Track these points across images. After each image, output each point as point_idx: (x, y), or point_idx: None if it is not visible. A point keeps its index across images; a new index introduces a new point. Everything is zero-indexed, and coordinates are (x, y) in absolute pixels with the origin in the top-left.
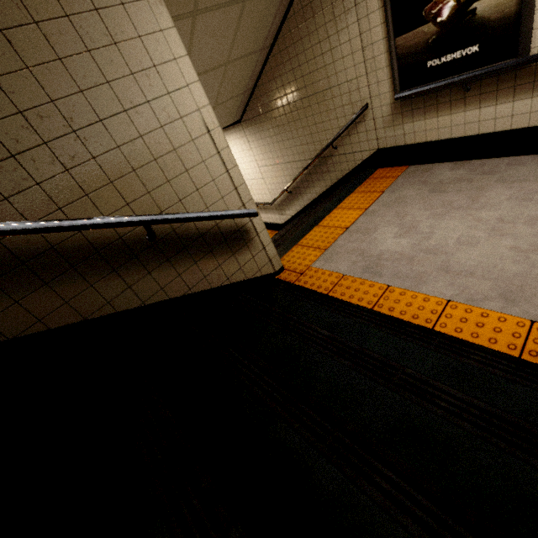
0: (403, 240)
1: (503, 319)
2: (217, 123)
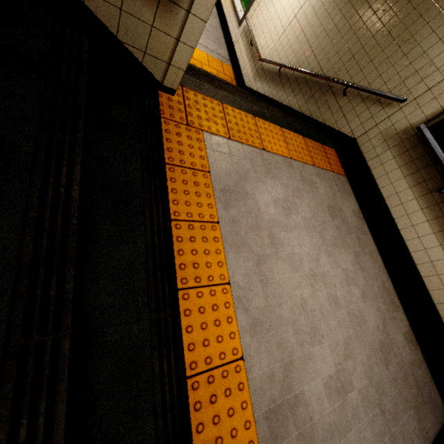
0: (273, 210)
1: (233, 336)
2: None
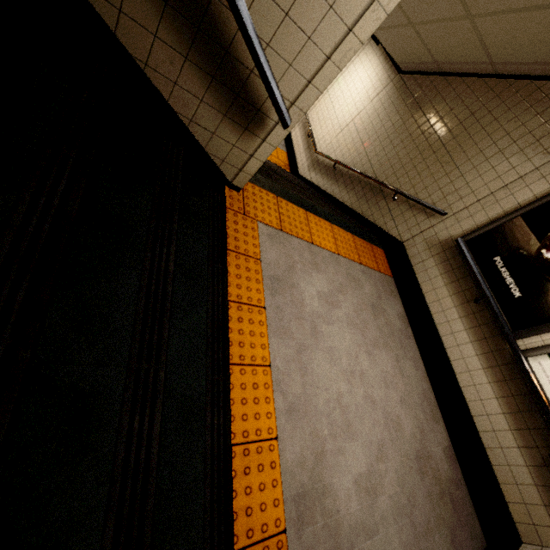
0: (317, 302)
1: (269, 416)
2: (390, 9)
